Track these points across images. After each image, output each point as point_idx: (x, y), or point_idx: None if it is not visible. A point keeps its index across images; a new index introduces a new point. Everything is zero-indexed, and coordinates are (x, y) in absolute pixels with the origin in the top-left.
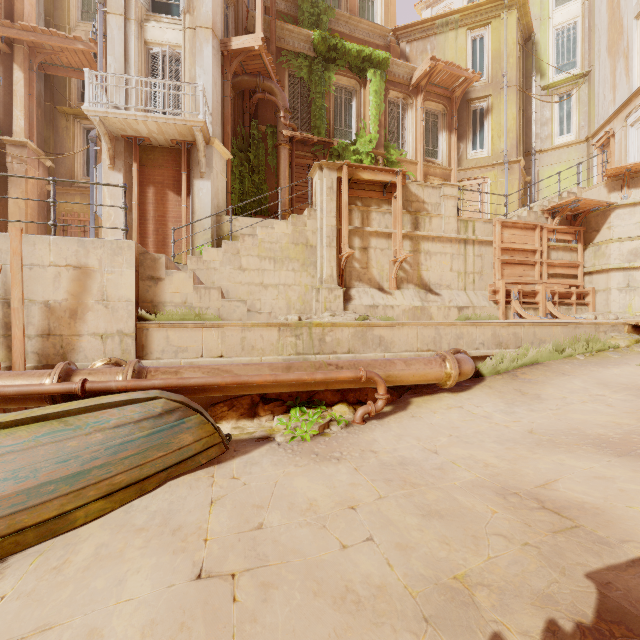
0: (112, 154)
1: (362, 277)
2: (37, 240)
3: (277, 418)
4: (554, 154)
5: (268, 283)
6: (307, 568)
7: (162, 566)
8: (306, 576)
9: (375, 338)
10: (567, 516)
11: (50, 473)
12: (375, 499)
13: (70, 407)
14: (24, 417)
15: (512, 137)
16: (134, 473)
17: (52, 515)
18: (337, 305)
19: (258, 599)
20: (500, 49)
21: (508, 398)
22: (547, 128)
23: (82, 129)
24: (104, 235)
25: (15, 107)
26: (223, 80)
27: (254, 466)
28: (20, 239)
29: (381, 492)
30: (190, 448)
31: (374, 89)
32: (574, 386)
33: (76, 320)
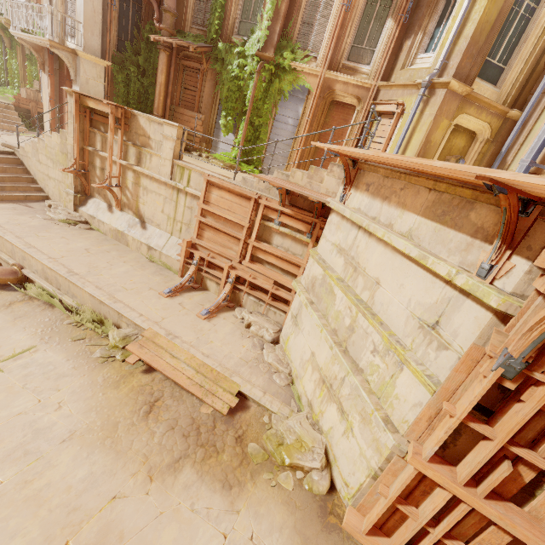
0: (41, 61)
1: (100, 192)
2: None
3: None
4: None
5: (51, 176)
6: None
7: None
8: None
9: None
10: None
11: None
12: None
13: None
14: None
15: (466, 35)
16: None
17: None
18: (71, 206)
19: None
20: None
21: None
22: None
23: None
24: (44, 118)
25: None
26: None
27: None
28: None
29: None
30: None
31: None
32: None
33: None
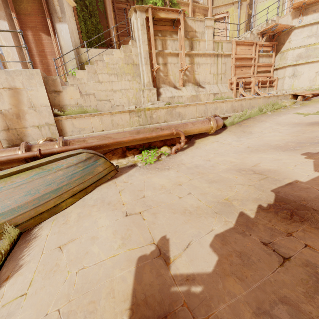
0: None
1: (165, 81)
2: None
3: (136, 156)
4: None
5: (116, 89)
6: (168, 206)
7: (110, 215)
8: (168, 208)
9: (177, 113)
10: (264, 174)
11: (45, 190)
12: (188, 180)
13: (41, 162)
14: (21, 169)
15: None
16: (81, 186)
17: (52, 206)
18: (154, 98)
19: (153, 218)
20: None
21: (238, 135)
22: None
23: None
24: (9, 67)
25: None
26: None
27: (132, 177)
28: None
29: (190, 178)
30: (102, 173)
31: None
32: (266, 126)
33: (20, 119)
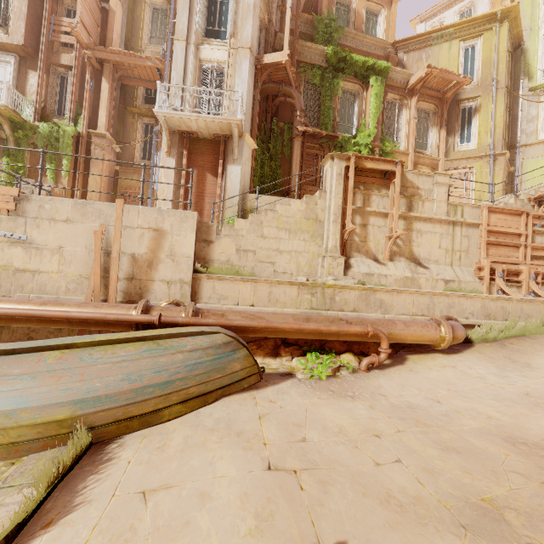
0: (169, 144)
1: (360, 249)
2: (131, 208)
3: (296, 359)
4: (539, 148)
5: (283, 249)
6: (351, 475)
7: (238, 457)
8: (352, 481)
9: (377, 301)
10: None
11: (150, 379)
12: (395, 432)
13: (160, 333)
14: (132, 336)
15: (499, 132)
16: (201, 387)
17: (149, 410)
18: (339, 271)
19: (320, 491)
20: (491, 56)
21: (499, 363)
22: (533, 124)
23: (143, 124)
24: (158, 205)
25: (100, 108)
26: (254, 87)
27: (285, 394)
28: (122, 207)
29: (399, 427)
30: (238, 374)
31: (375, 92)
32: None
33: (151, 269)
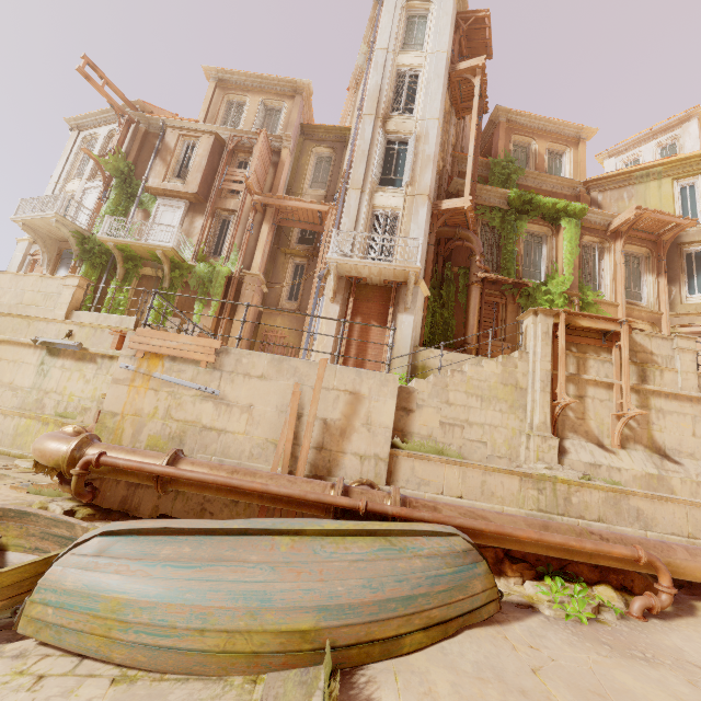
0: (335, 290)
1: (577, 428)
2: (328, 367)
3: (533, 584)
4: None
5: (473, 421)
6: None
7: None
8: None
9: (631, 509)
10: None
11: (392, 590)
12: None
13: (391, 527)
14: (362, 528)
15: None
16: (443, 611)
17: (391, 634)
18: (551, 457)
19: None
20: None
21: None
22: None
23: (294, 264)
24: (315, 355)
25: (257, 249)
26: (429, 232)
27: (543, 639)
28: (325, 367)
29: None
30: (478, 597)
31: (568, 235)
32: None
33: (344, 438)
